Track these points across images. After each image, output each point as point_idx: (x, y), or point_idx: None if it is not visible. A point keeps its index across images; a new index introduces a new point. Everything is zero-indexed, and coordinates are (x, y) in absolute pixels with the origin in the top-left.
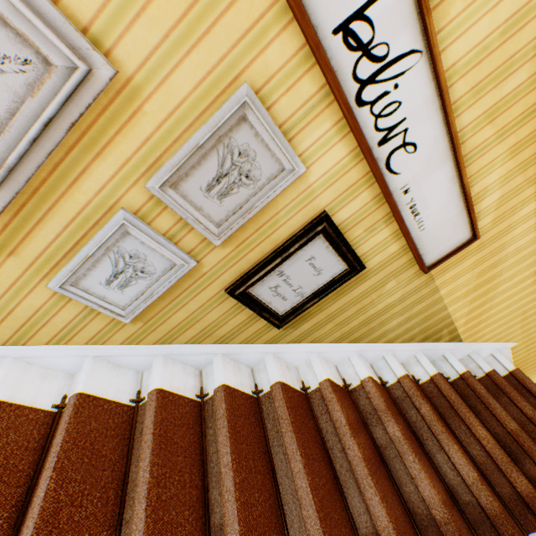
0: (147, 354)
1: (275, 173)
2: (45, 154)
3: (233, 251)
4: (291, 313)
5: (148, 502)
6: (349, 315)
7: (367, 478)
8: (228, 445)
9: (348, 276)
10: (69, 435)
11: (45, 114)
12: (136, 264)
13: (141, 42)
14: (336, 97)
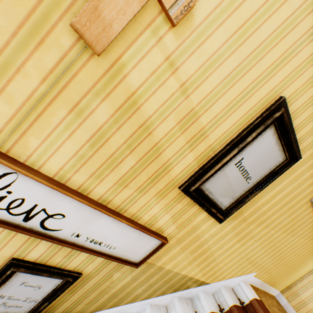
0: None
1: None
2: None
3: None
4: (33, 312)
5: None
6: (94, 296)
7: None
8: None
9: (66, 285)
10: None
11: None
12: None
13: None
14: None
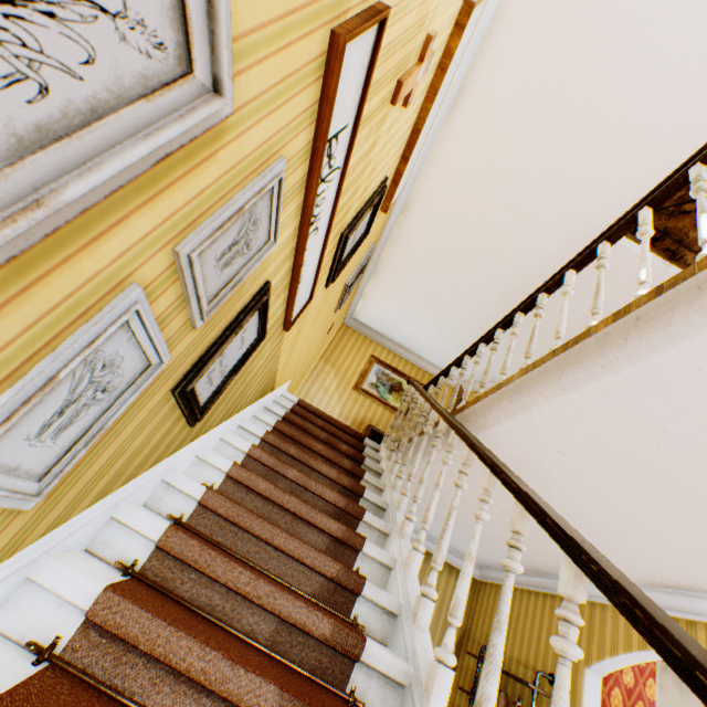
0: (19, 570)
1: (262, 244)
2: (108, 190)
3: (200, 334)
4: (211, 401)
5: (243, 665)
6: (238, 387)
7: (313, 510)
8: (237, 566)
9: (259, 345)
10: None
11: (163, 136)
12: (103, 378)
13: (250, 86)
14: (310, 187)
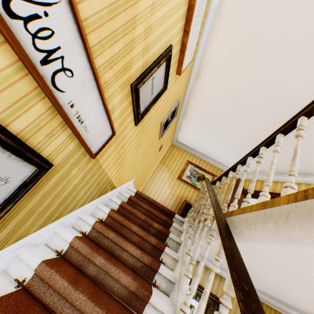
0: None
1: None
2: None
3: None
4: None
5: None
6: (48, 203)
7: (95, 309)
8: None
9: (40, 175)
10: None
11: None
12: None
13: None
14: None
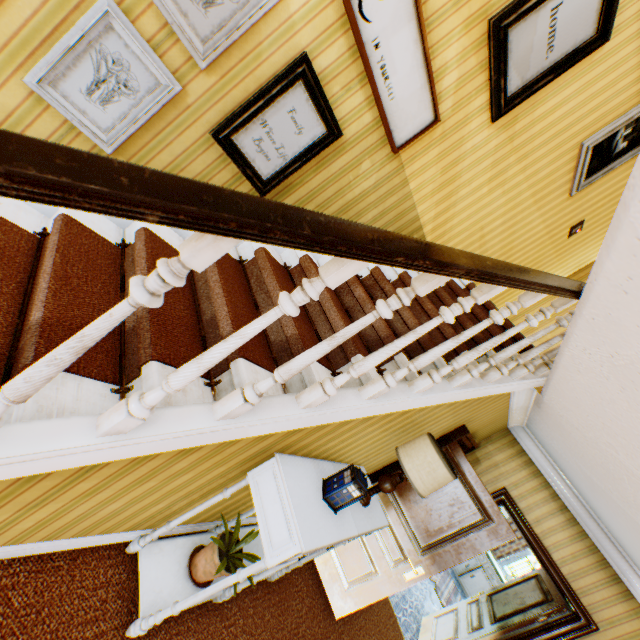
0: None
1: None
2: None
3: (218, 83)
4: (275, 179)
5: None
6: (329, 197)
7: (332, 308)
8: (216, 271)
9: (327, 141)
10: (64, 237)
11: None
12: (119, 74)
13: None
14: None
